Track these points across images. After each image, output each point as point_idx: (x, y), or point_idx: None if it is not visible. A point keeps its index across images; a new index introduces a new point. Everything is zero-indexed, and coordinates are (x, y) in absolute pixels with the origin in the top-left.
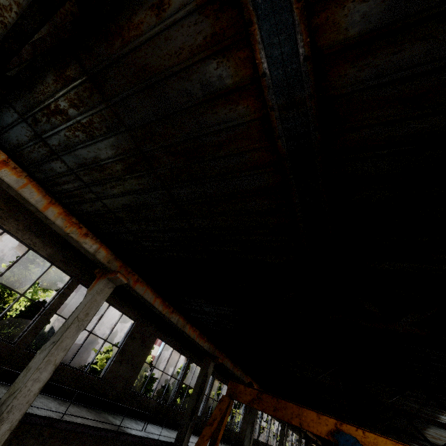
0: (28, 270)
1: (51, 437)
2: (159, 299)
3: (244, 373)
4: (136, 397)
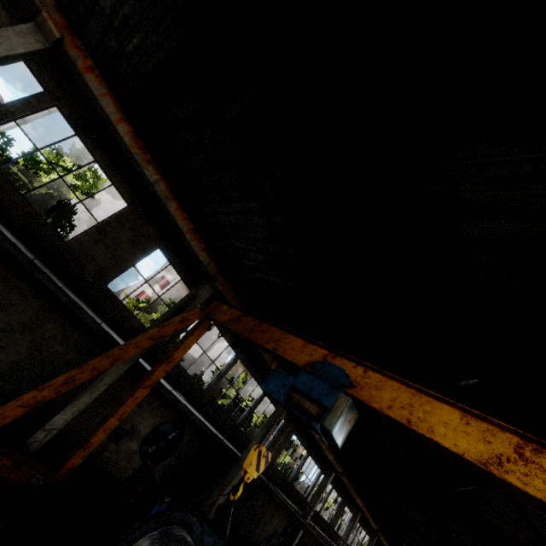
0: (63, 161)
1: None
2: (127, 126)
3: None
4: (111, 298)
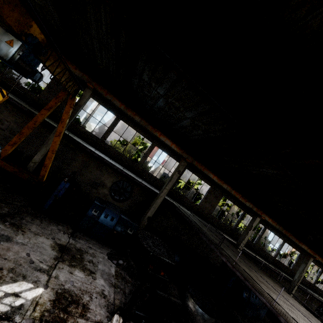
0: None
1: (13, 111)
2: None
3: (148, 123)
4: None
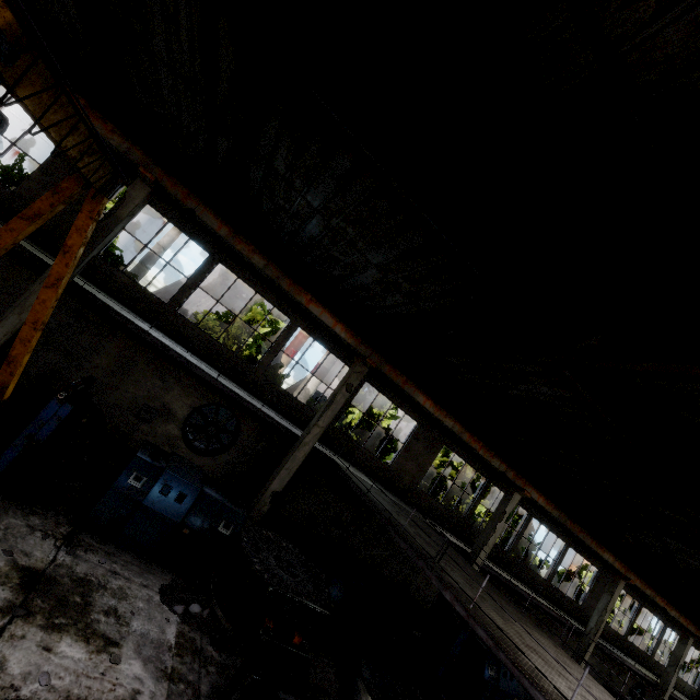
0: None
1: None
2: None
3: (282, 273)
4: None
